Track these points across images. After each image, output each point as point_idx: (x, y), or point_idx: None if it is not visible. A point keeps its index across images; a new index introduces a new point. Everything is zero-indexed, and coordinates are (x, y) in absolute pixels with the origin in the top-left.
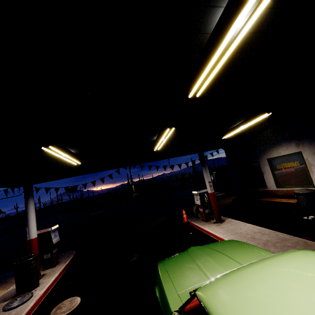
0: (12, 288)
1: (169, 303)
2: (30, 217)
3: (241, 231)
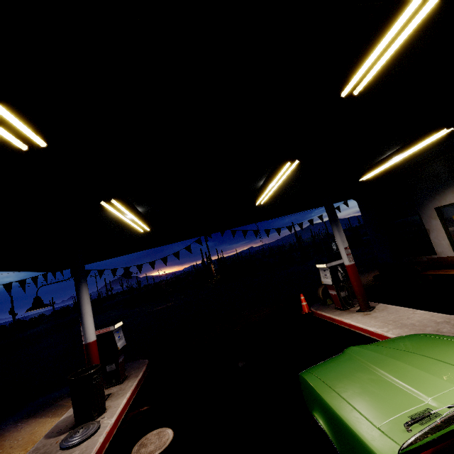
0: (67, 415)
1: (369, 445)
2: (85, 310)
3: (411, 321)
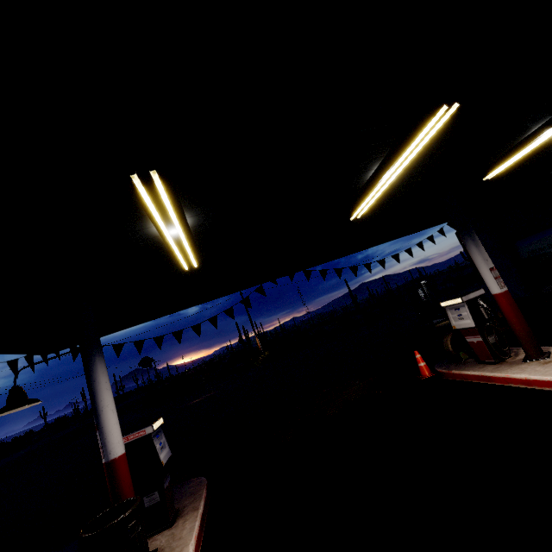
0: None
1: None
2: (103, 402)
3: None
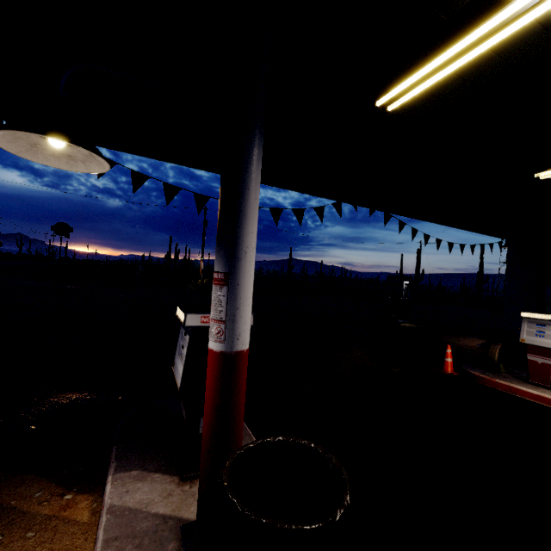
0: None
1: None
2: (249, 238)
3: None
